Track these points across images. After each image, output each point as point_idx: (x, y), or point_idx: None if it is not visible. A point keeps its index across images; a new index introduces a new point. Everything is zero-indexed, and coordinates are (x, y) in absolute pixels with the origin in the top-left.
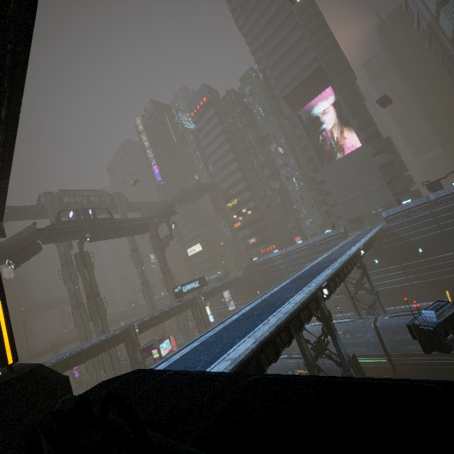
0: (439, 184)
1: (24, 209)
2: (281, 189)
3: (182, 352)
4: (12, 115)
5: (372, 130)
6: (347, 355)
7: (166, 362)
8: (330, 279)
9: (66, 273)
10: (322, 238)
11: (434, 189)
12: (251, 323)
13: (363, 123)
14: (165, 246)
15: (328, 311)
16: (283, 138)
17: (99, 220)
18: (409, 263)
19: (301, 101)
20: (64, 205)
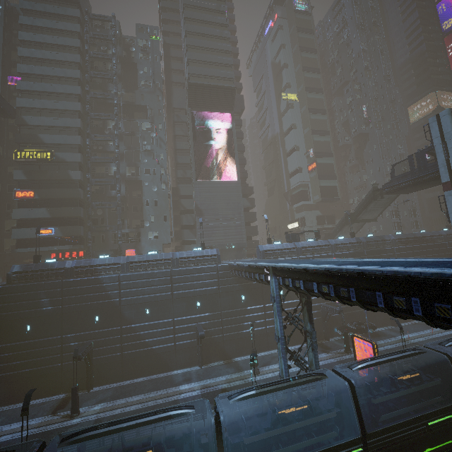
0: (298, 237)
1: None
2: (132, 179)
3: None
4: None
5: (244, 175)
6: None
7: None
8: None
9: None
10: (192, 255)
11: (295, 239)
12: None
13: (238, 165)
14: None
15: None
16: (163, 125)
17: None
18: (271, 304)
19: (202, 103)
20: None
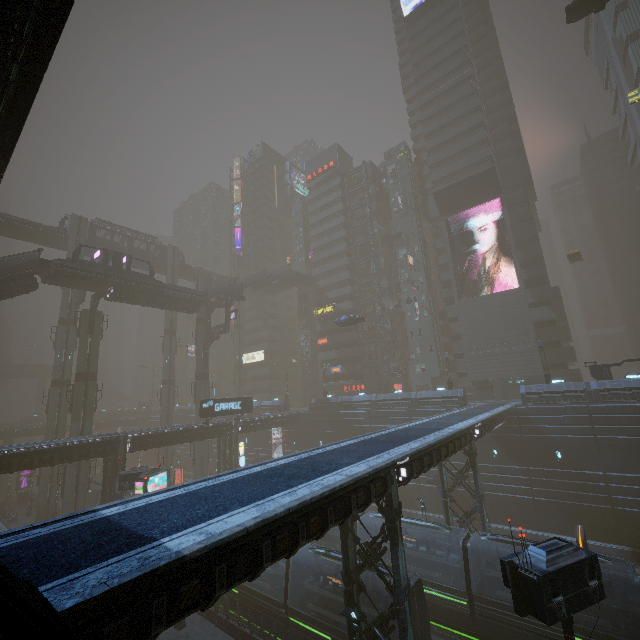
0: (608, 371)
1: (37, 228)
2: (395, 312)
3: (152, 499)
4: (30, 80)
5: (538, 272)
6: (406, 578)
7: (121, 506)
8: (417, 457)
9: (62, 333)
10: (430, 396)
11: (599, 375)
12: (271, 486)
13: (529, 259)
14: (213, 339)
15: (398, 502)
16: (418, 245)
17: (133, 274)
18: (539, 468)
19: (455, 204)
20: (94, 240)
